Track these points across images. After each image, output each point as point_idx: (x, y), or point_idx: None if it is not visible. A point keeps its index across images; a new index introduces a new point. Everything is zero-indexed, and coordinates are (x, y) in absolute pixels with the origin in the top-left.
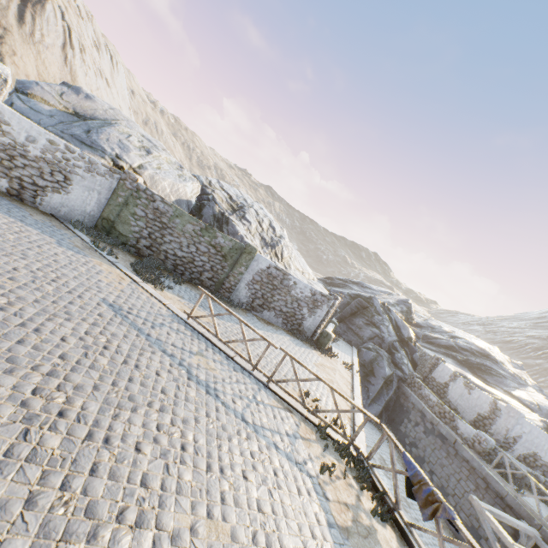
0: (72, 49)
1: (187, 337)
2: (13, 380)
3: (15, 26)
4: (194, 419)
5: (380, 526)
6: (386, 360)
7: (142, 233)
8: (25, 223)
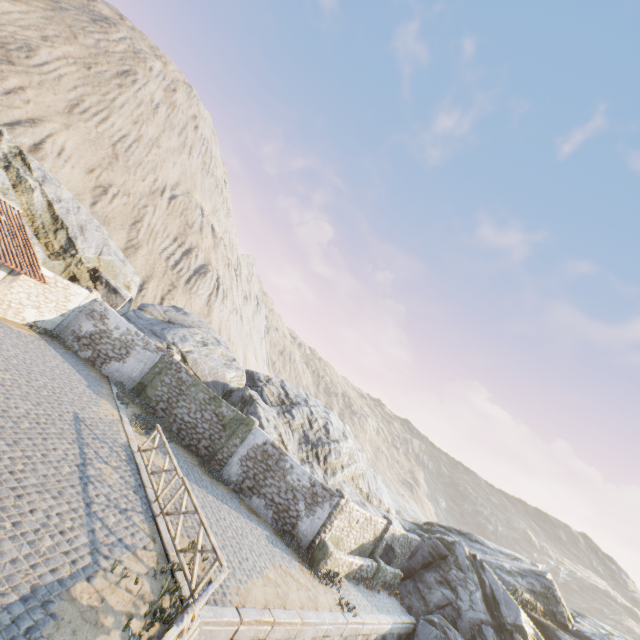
0: (216, 296)
1: (118, 457)
2: None
3: (182, 285)
4: (44, 474)
5: (120, 639)
6: None
7: (163, 397)
8: (78, 372)
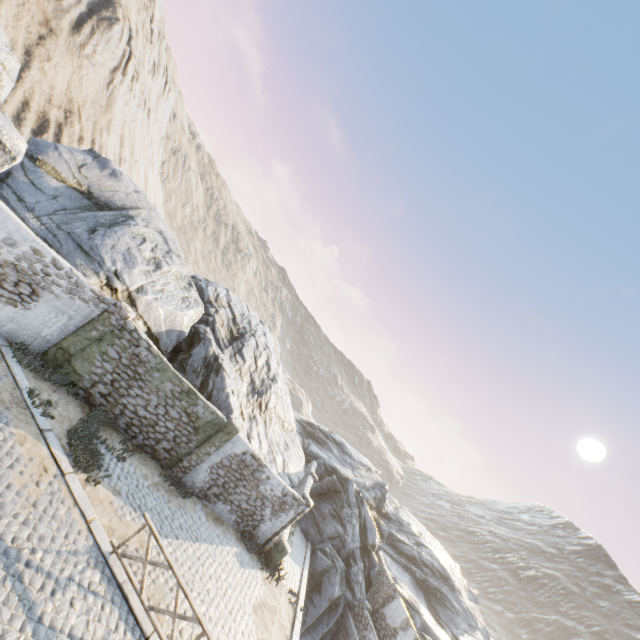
0: (123, 74)
1: (98, 603)
2: None
3: (66, 32)
4: None
5: None
6: (340, 574)
7: (104, 377)
8: None
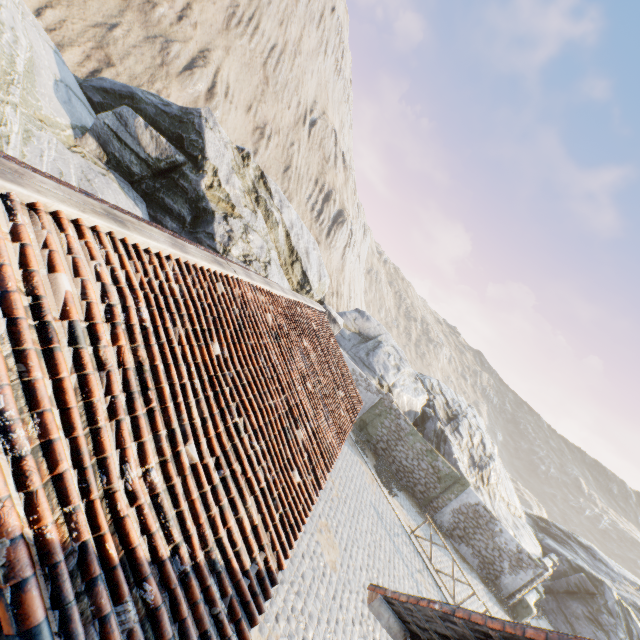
0: (348, 247)
1: (412, 552)
2: (361, 554)
3: (324, 239)
4: None
5: None
6: None
7: (383, 437)
8: None
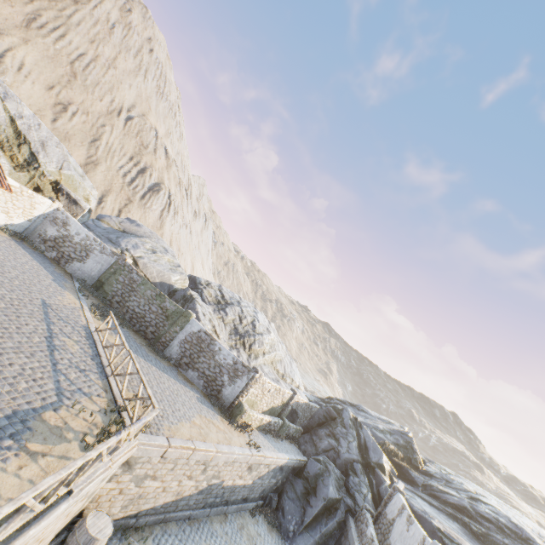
0: (168, 212)
1: (79, 334)
2: None
3: (138, 200)
4: (19, 341)
5: (78, 447)
6: (335, 480)
7: (118, 292)
8: (45, 268)
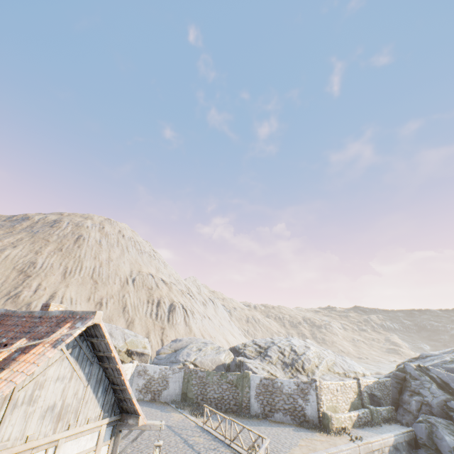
0: (188, 316)
1: (197, 432)
2: (126, 441)
3: (167, 324)
4: (174, 450)
5: None
6: (445, 428)
7: (198, 392)
8: (152, 407)
